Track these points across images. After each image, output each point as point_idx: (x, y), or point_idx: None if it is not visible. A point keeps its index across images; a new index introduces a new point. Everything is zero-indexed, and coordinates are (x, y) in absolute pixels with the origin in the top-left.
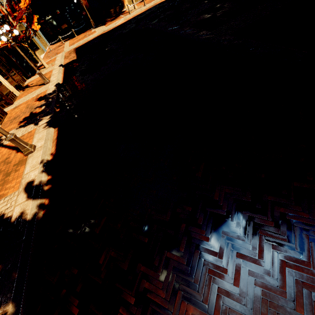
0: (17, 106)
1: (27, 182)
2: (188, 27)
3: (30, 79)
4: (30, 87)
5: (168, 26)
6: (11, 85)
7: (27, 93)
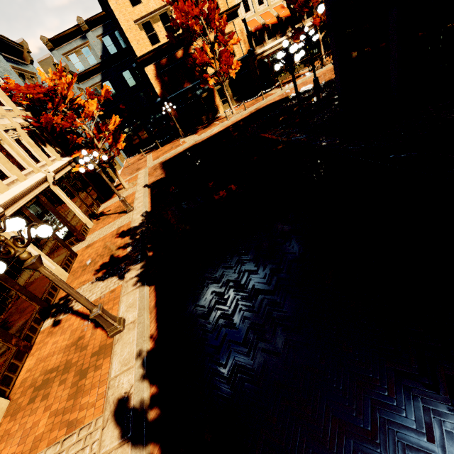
0: (90, 243)
1: (118, 398)
2: (323, 136)
3: (105, 204)
4: (106, 216)
5: (290, 135)
6: (84, 215)
7: (103, 225)
